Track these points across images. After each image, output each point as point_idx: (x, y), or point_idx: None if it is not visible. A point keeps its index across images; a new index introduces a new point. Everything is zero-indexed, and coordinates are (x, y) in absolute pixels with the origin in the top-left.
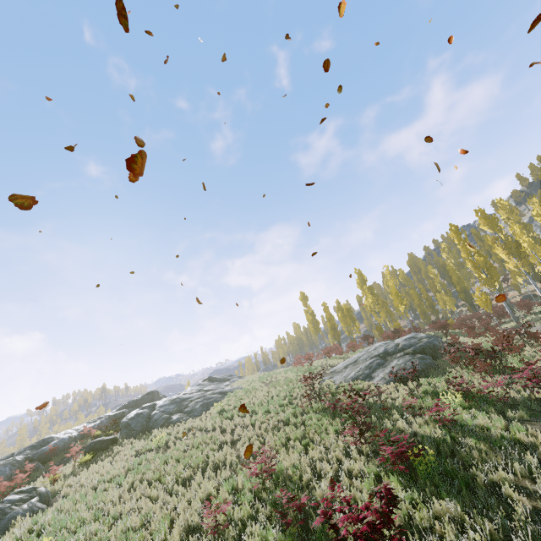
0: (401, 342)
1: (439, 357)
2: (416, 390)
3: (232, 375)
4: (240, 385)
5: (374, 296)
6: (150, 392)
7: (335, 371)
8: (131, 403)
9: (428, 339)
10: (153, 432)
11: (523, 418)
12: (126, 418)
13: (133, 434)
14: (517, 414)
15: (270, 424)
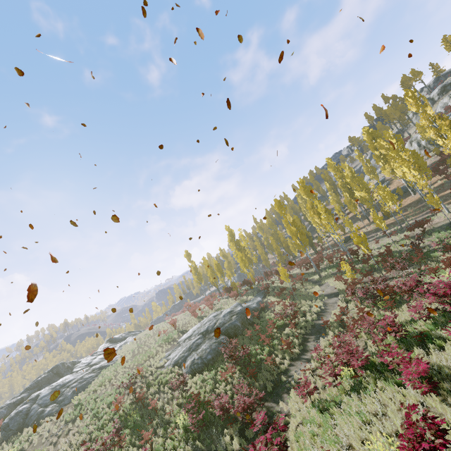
0: (219, 320)
1: (240, 333)
2: (193, 387)
3: (131, 332)
4: (120, 354)
5: (241, 247)
6: (54, 367)
7: (179, 343)
8: (33, 385)
9: (235, 317)
10: (23, 431)
11: (202, 447)
12: (8, 418)
13: (9, 435)
14: (199, 445)
15: (81, 438)
